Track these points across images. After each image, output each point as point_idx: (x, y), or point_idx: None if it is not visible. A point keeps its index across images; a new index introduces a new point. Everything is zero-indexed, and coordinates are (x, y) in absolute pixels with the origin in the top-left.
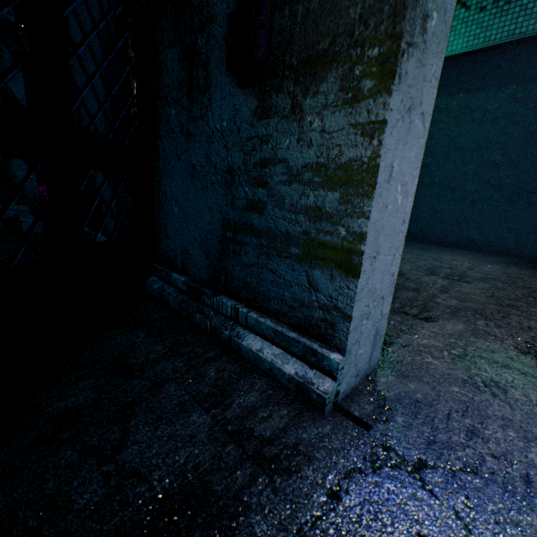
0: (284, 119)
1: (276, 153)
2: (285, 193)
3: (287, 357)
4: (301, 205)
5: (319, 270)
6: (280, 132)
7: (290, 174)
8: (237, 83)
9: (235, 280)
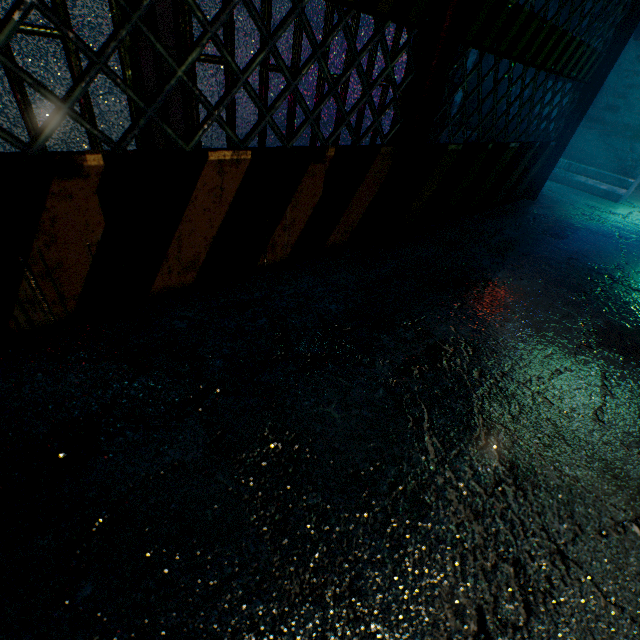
0: None
1: None
2: (637, 105)
3: (601, 184)
4: None
5: (639, 143)
6: None
7: None
8: (633, 37)
9: (573, 149)
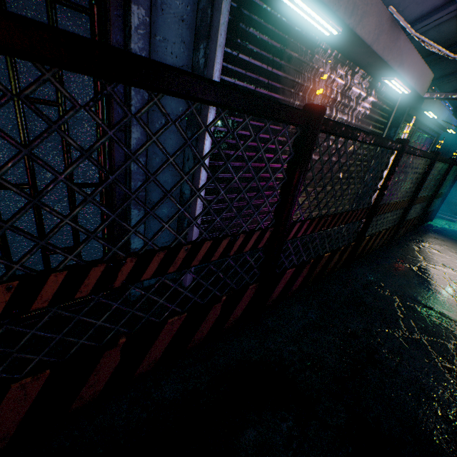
0: (456, 189)
1: (453, 192)
2: (453, 197)
3: (447, 217)
4: (456, 199)
5: (456, 207)
6: (455, 190)
7: (455, 195)
8: None
9: None
